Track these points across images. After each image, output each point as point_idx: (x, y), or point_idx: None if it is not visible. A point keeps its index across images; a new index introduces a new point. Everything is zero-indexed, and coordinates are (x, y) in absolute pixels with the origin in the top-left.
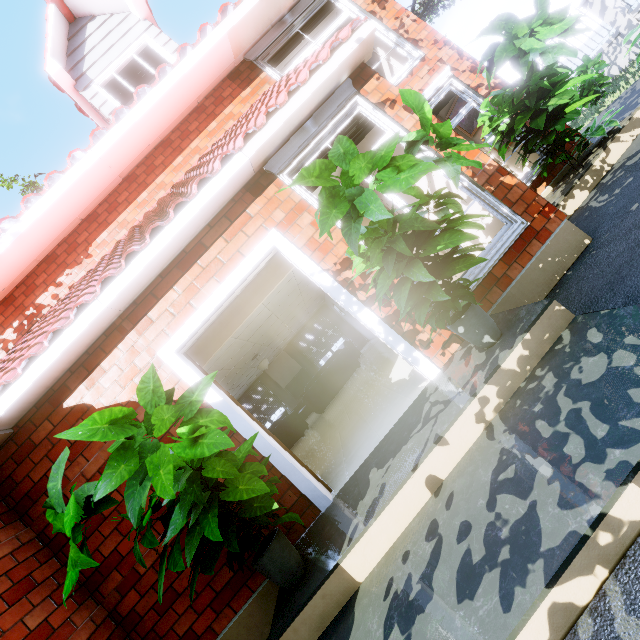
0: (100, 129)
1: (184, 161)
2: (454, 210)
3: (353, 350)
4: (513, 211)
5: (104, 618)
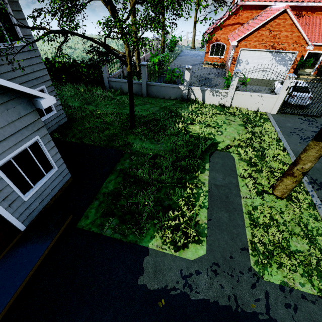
0: None
1: None
2: None
3: None
4: None
5: None
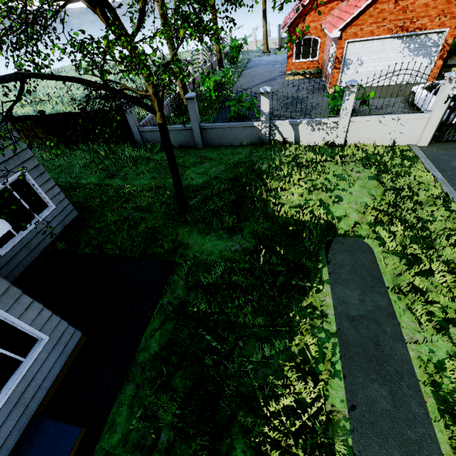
0: None
1: None
2: None
3: None
4: None
5: None
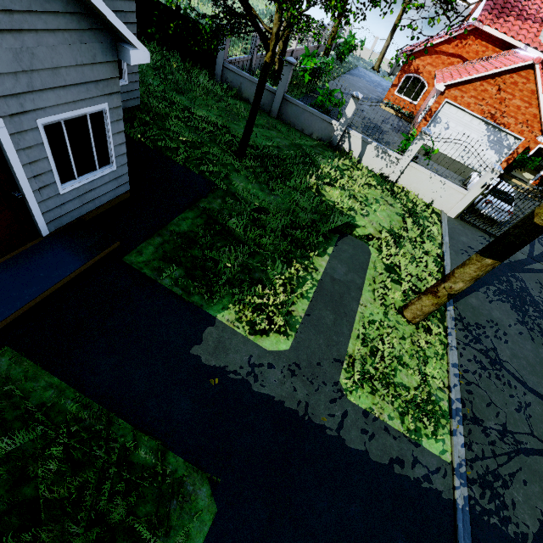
0: None
1: None
2: None
3: None
4: None
5: None
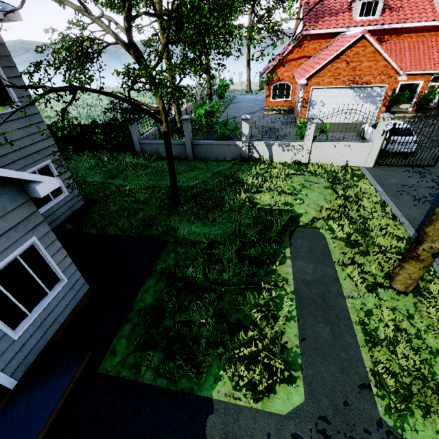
0: (435, 19)
1: (433, 35)
2: (433, 100)
3: None
4: (437, 105)
5: None
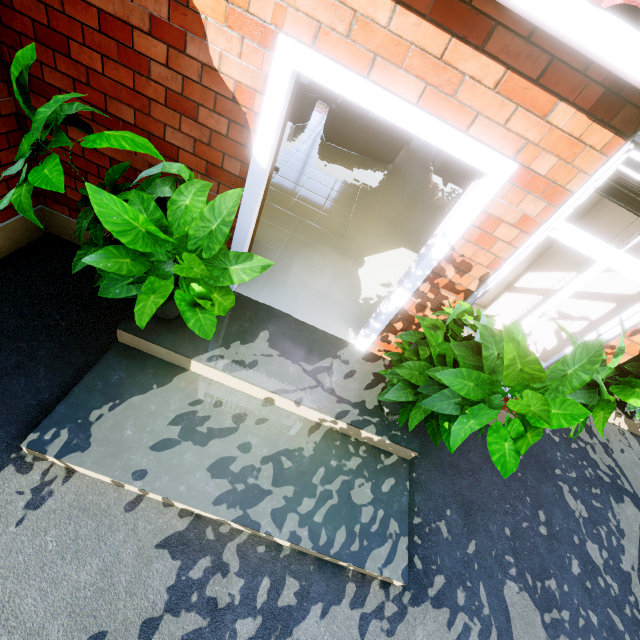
0: None
1: None
2: None
3: (411, 134)
4: None
5: (10, 113)
